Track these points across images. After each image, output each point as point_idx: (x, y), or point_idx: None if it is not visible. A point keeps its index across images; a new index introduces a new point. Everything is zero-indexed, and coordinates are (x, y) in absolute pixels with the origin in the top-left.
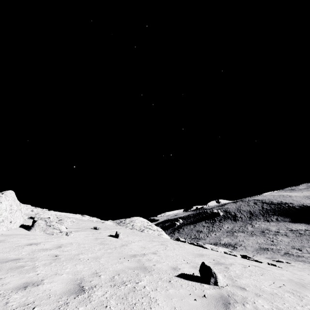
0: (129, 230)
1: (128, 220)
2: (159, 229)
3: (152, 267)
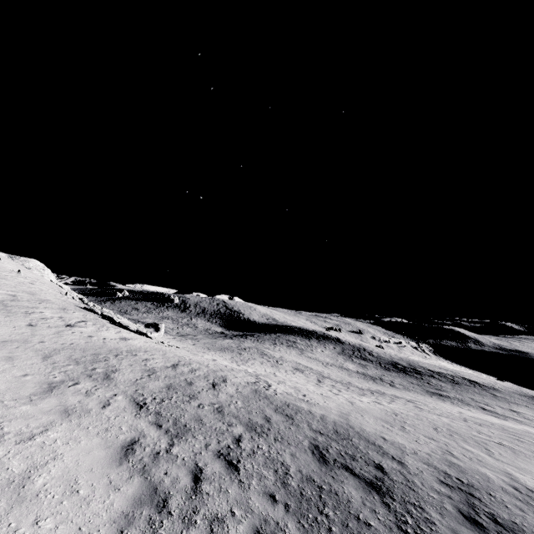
0: (16, 263)
1: (23, 259)
2: (50, 275)
3: (5, 267)
